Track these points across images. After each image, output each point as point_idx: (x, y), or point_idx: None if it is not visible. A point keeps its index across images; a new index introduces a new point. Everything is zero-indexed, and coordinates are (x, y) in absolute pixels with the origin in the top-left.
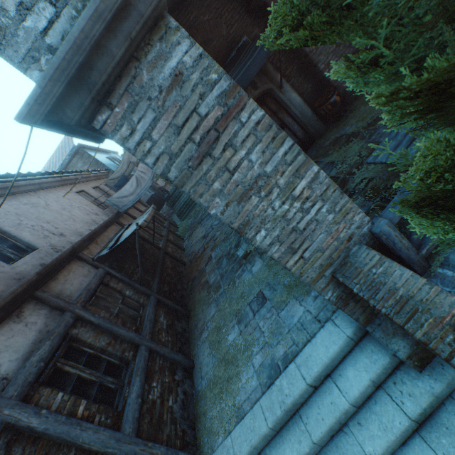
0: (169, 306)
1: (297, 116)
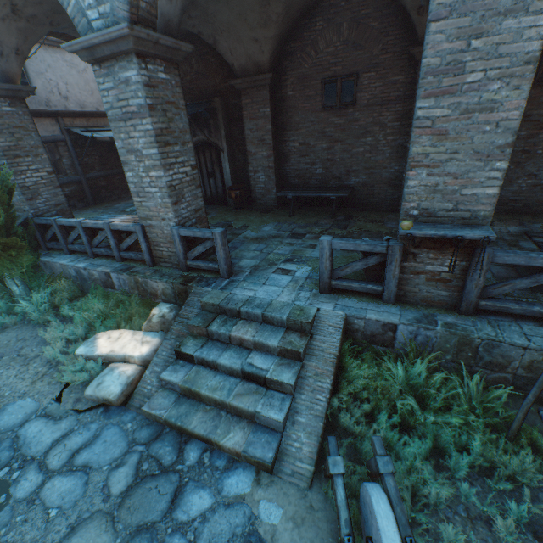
0: (85, 191)
1: (225, 180)
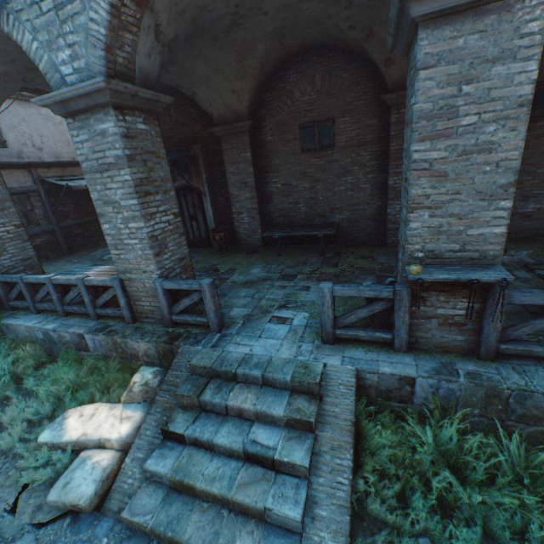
0: (58, 240)
1: (208, 222)
